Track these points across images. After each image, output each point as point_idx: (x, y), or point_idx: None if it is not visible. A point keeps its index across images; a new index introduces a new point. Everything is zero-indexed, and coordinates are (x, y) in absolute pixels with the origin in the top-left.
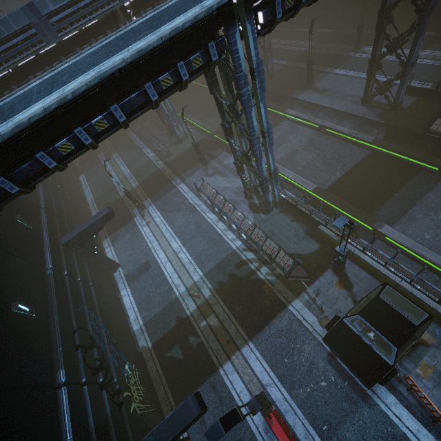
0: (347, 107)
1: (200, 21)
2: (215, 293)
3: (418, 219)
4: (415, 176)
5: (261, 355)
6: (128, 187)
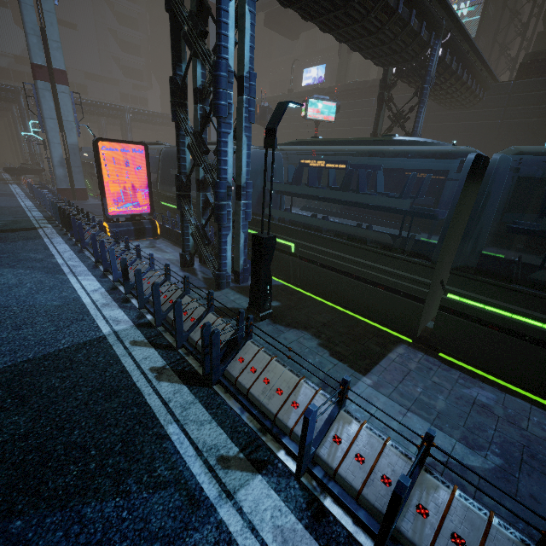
0: None
1: (7, 87)
2: None
3: None
4: None
5: None
6: None
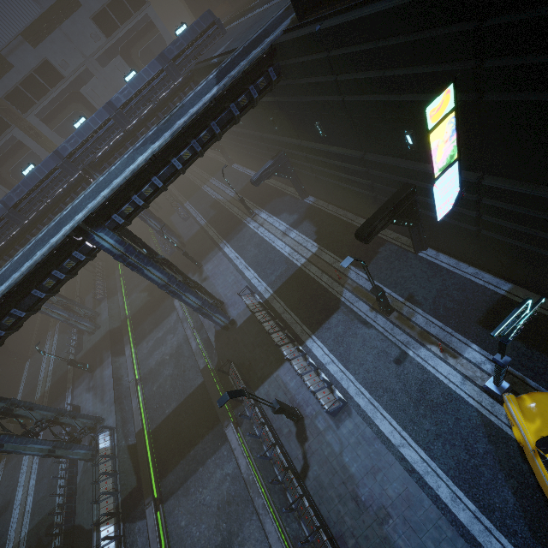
0: None
1: None
2: None
3: (189, 495)
4: (215, 428)
5: None
6: (42, 390)
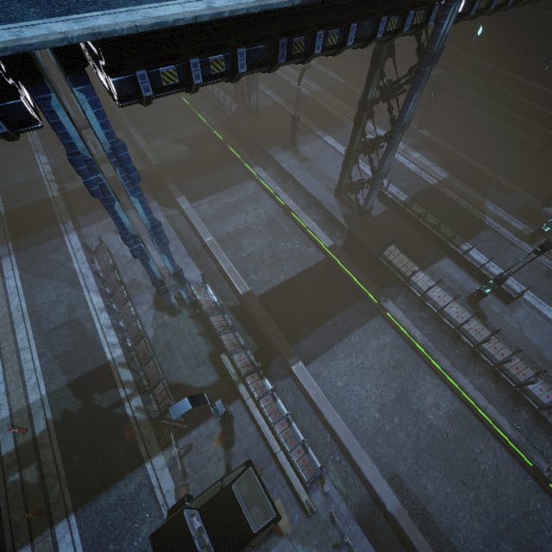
0: (320, 192)
1: None
2: (52, 428)
3: (339, 359)
4: (356, 304)
5: (80, 538)
6: None
